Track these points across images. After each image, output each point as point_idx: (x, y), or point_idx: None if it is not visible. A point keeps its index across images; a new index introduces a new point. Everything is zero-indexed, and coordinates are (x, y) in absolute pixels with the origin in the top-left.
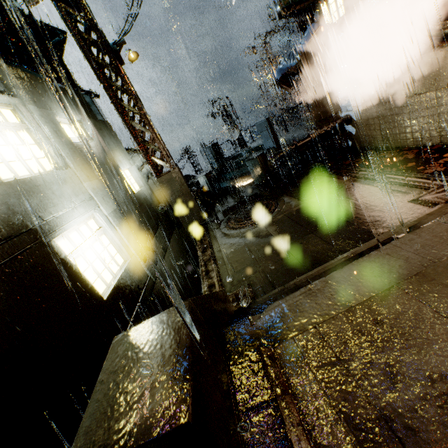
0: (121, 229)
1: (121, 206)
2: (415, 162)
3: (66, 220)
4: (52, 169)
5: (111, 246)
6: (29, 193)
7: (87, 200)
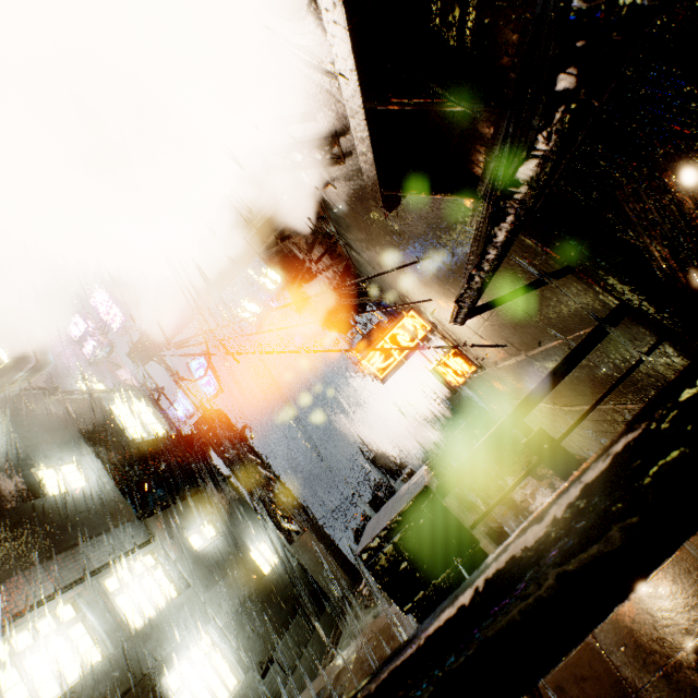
0: (236, 639)
1: (242, 605)
2: (532, 479)
3: (177, 652)
4: (176, 594)
5: (224, 664)
6: (150, 635)
7: (202, 616)
